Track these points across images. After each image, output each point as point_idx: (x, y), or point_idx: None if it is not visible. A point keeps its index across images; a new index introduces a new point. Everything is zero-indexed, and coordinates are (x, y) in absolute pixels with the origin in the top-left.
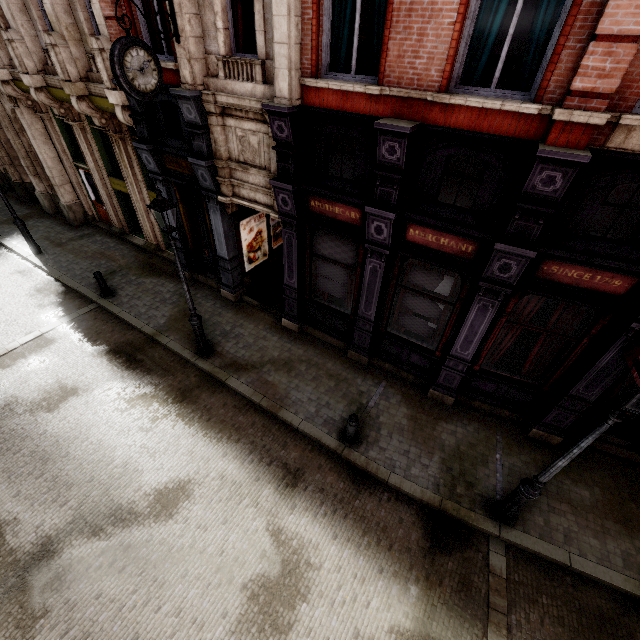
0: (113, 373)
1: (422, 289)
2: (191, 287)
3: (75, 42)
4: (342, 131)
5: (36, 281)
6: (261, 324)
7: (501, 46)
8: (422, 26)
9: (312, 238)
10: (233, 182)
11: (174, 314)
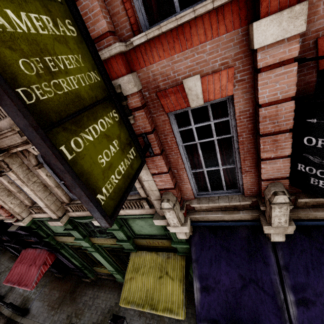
0: None
1: None
2: None
3: None
4: None
5: None
6: (7, 257)
7: None
8: None
9: None
10: None
11: None
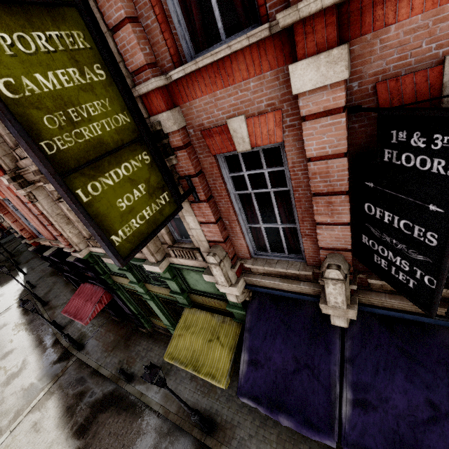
0: (19, 317)
1: None
2: (59, 278)
3: None
4: None
5: (19, 286)
6: (69, 290)
7: None
8: None
9: None
10: None
11: (47, 291)
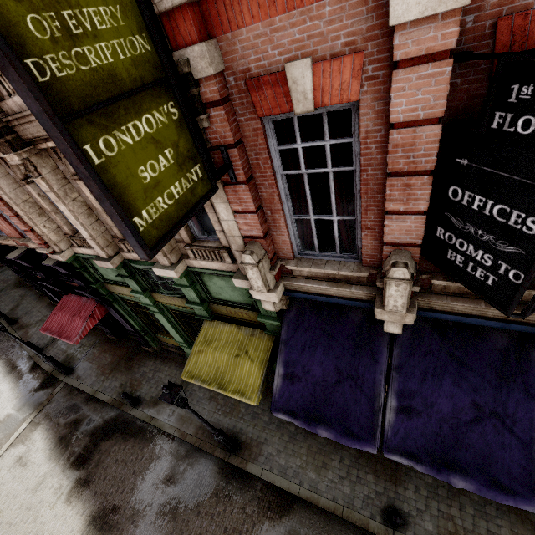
0: None
1: None
2: (29, 290)
3: None
4: None
5: None
6: (45, 304)
7: None
8: None
9: None
10: None
11: (13, 307)
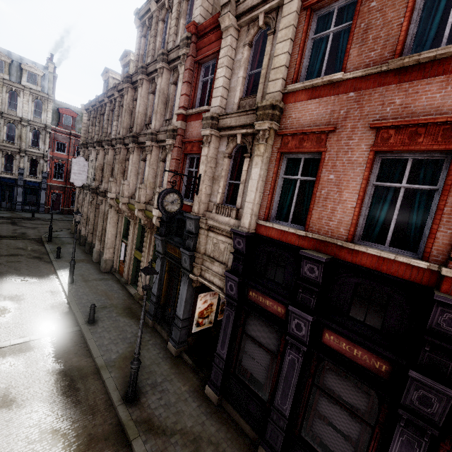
0: (50, 394)
1: (338, 396)
2: (149, 333)
3: (150, 188)
4: (278, 252)
5: (56, 300)
6: (187, 385)
7: (389, 224)
8: (334, 206)
9: (246, 319)
10: (202, 267)
11: (125, 352)
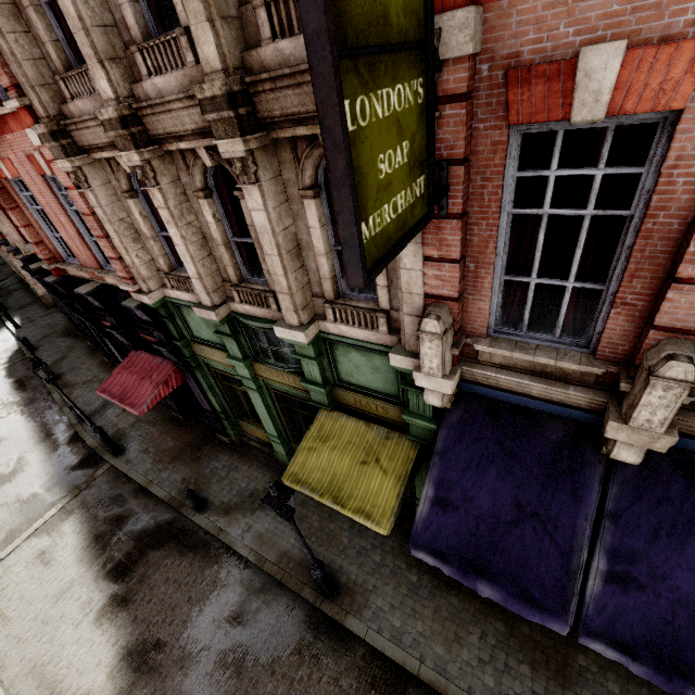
0: (8, 392)
1: None
2: (79, 342)
3: None
4: None
5: (8, 345)
6: (97, 362)
7: None
8: None
9: None
10: None
11: (58, 359)
